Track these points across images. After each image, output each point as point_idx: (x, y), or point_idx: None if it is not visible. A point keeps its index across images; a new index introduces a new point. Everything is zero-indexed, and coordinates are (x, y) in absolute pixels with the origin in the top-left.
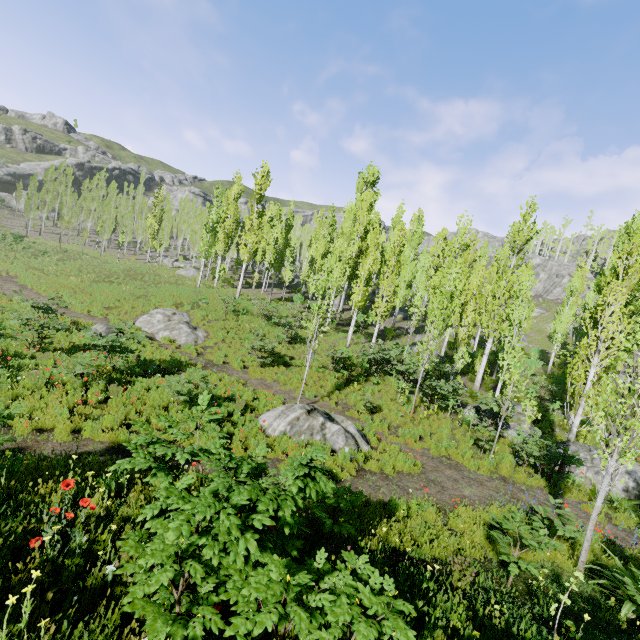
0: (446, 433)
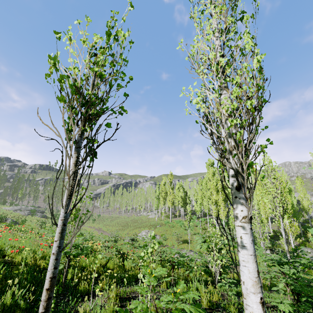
0: None
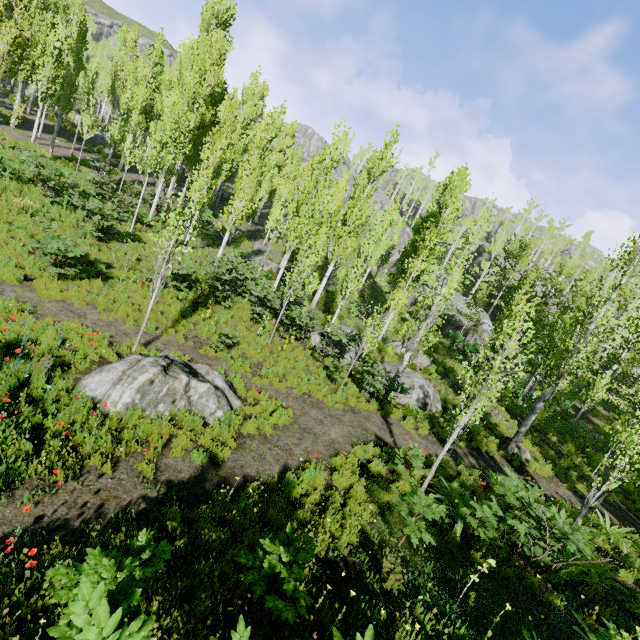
0: (303, 366)
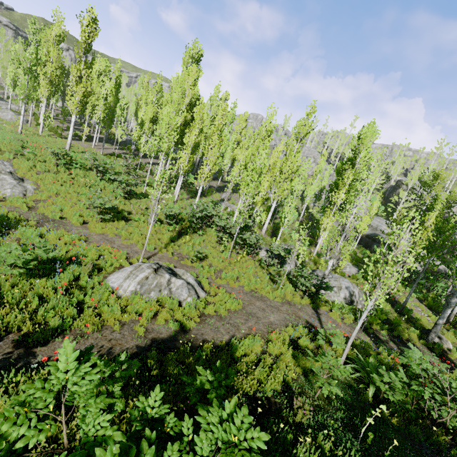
0: (252, 272)
